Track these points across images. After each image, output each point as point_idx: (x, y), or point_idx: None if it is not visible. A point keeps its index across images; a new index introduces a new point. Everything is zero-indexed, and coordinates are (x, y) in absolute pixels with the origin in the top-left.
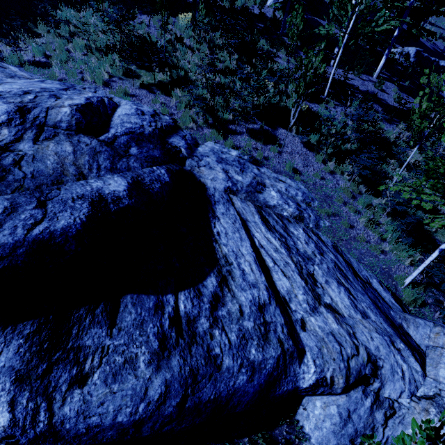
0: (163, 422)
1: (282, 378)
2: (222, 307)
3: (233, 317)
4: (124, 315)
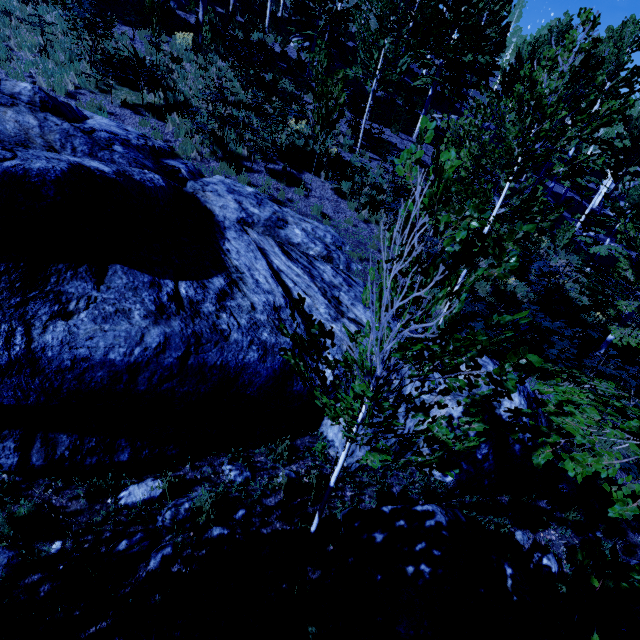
0: (162, 376)
1: None
2: (231, 300)
3: (244, 309)
4: (113, 278)
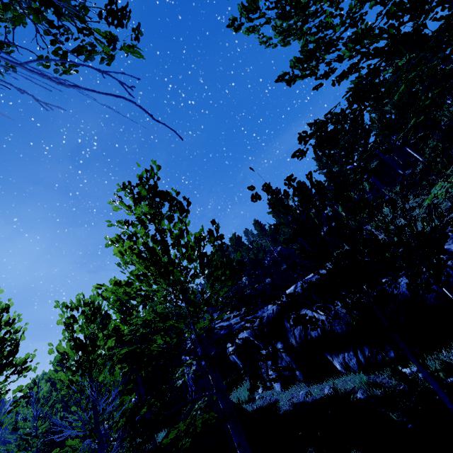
0: None
1: None
2: None
3: None
4: None
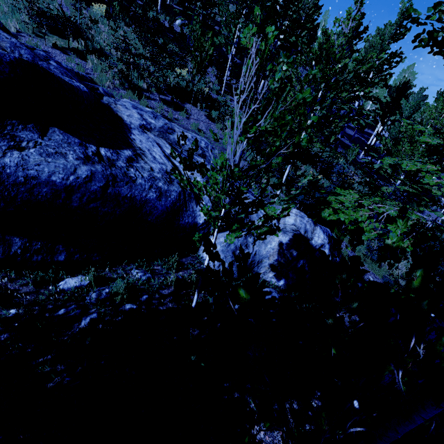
0: (89, 197)
1: (184, 210)
2: (136, 163)
3: (146, 169)
4: (53, 134)
